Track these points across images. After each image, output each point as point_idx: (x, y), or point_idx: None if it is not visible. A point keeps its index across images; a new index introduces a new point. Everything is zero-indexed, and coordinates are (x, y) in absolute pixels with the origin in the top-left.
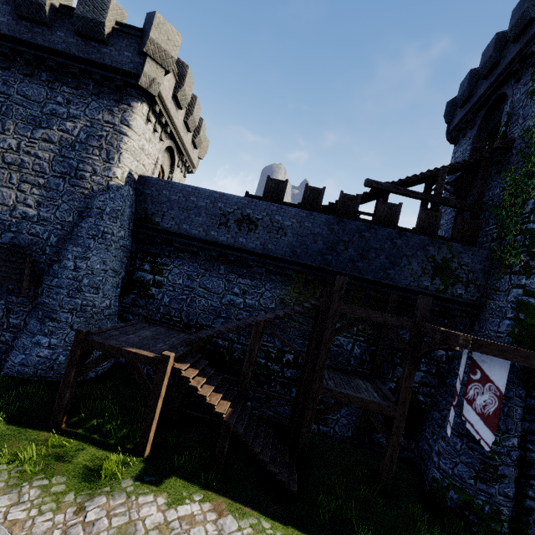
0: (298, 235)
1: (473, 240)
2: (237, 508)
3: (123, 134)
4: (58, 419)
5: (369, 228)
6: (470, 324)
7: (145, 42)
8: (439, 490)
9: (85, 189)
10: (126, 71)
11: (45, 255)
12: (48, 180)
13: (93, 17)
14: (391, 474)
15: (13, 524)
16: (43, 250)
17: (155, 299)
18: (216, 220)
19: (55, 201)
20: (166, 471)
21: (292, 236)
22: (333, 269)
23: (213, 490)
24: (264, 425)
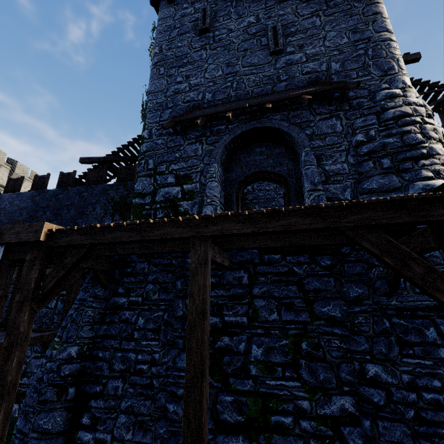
0: (8, 213)
1: None
2: None
3: None
4: None
5: (63, 191)
6: None
7: None
8: None
9: None
10: None
11: None
12: None
13: None
14: None
15: None
16: None
17: None
18: None
19: None
20: None
21: (4, 216)
22: None
23: None
24: None
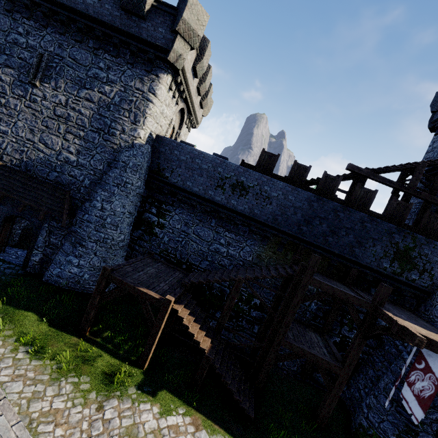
0: (281, 205)
1: (436, 233)
2: (209, 425)
3: (149, 101)
4: (85, 329)
5: (344, 209)
6: (416, 304)
7: (178, 21)
8: (364, 435)
9: (115, 144)
10: (158, 46)
11: (80, 193)
12: (86, 134)
13: None
14: (328, 416)
15: (56, 412)
16: (78, 189)
17: (157, 237)
18: (215, 182)
19: (91, 151)
20: (159, 384)
21: (276, 206)
22: (307, 239)
23: (192, 406)
24: (233, 358)
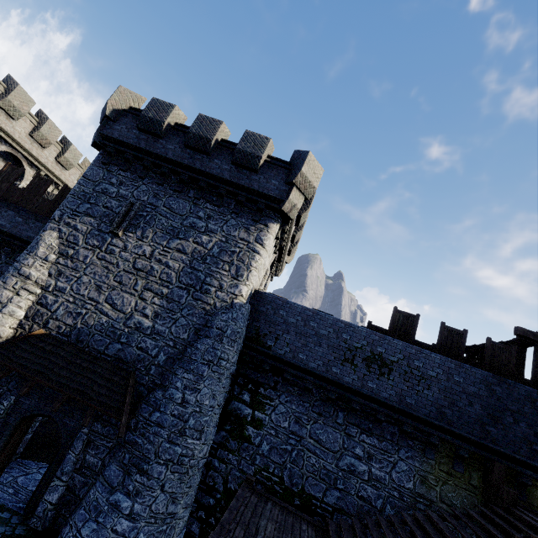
0: (445, 390)
1: None
2: None
3: (255, 252)
4: None
5: None
6: None
7: (296, 174)
8: None
9: (207, 304)
10: (271, 196)
11: (148, 375)
12: (171, 291)
13: (252, 152)
14: None
15: None
16: (147, 369)
17: (251, 443)
18: (340, 354)
19: (174, 313)
20: None
21: (439, 392)
22: (502, 450)
23: None
24: None
